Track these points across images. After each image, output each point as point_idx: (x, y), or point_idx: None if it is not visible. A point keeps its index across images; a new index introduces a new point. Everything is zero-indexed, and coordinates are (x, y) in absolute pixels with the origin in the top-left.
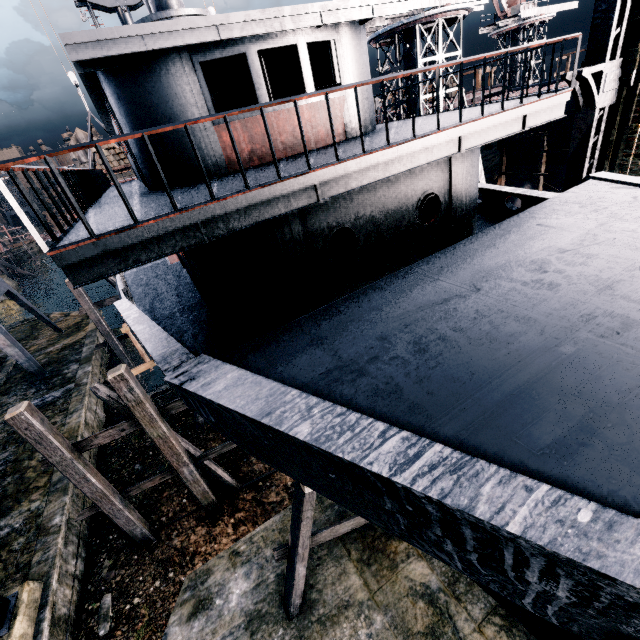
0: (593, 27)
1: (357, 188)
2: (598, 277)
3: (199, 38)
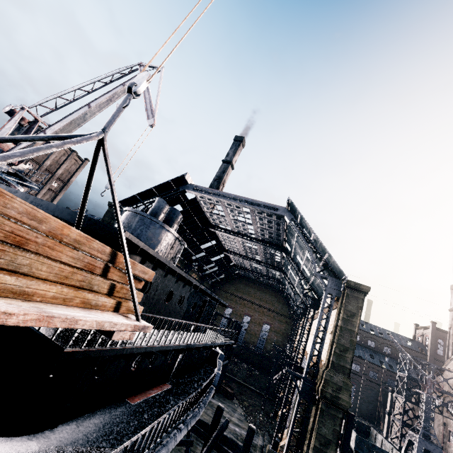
0: None
1: None
2: None
3: None
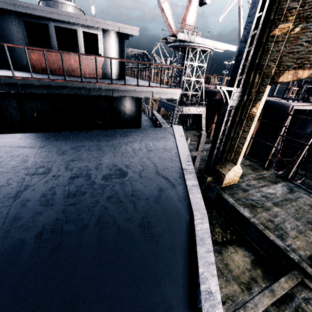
0: (232, 72)
1: (45, 93)
2: (81, 156)
3: (21, 10)
